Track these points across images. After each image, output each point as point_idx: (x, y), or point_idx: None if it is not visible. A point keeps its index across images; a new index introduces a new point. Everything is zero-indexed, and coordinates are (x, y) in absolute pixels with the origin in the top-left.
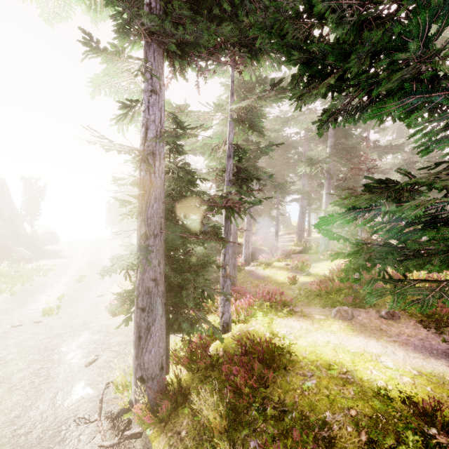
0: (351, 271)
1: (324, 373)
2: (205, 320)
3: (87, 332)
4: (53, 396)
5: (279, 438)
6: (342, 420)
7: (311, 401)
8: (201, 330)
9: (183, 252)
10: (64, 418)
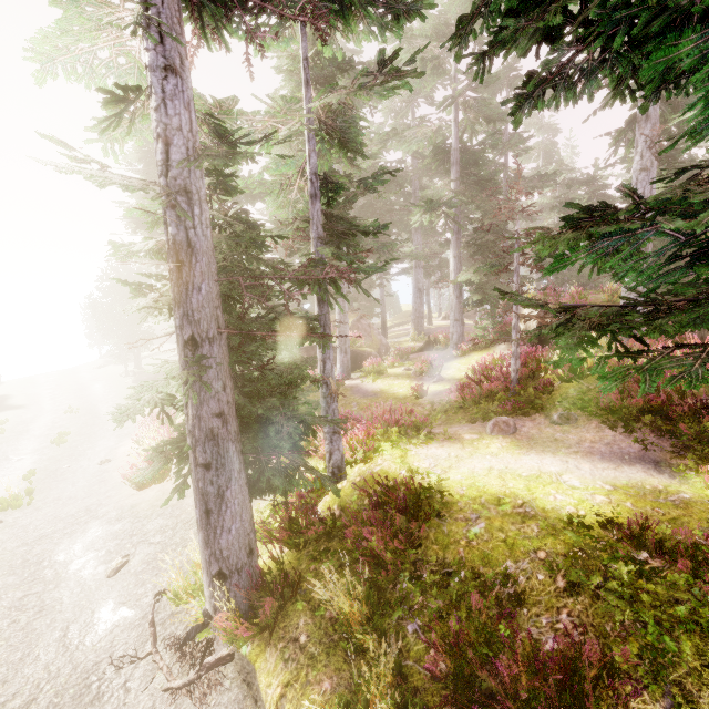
0: (573, 347)
1: (494, 511)
2: (307, 467)
3: (97, 522)
4: (61, 634)
5: (447, 611)
6: (529, 568)
7: (485, 552)
8: (304, 484)
9: (257, 366)
10: (92, 664)
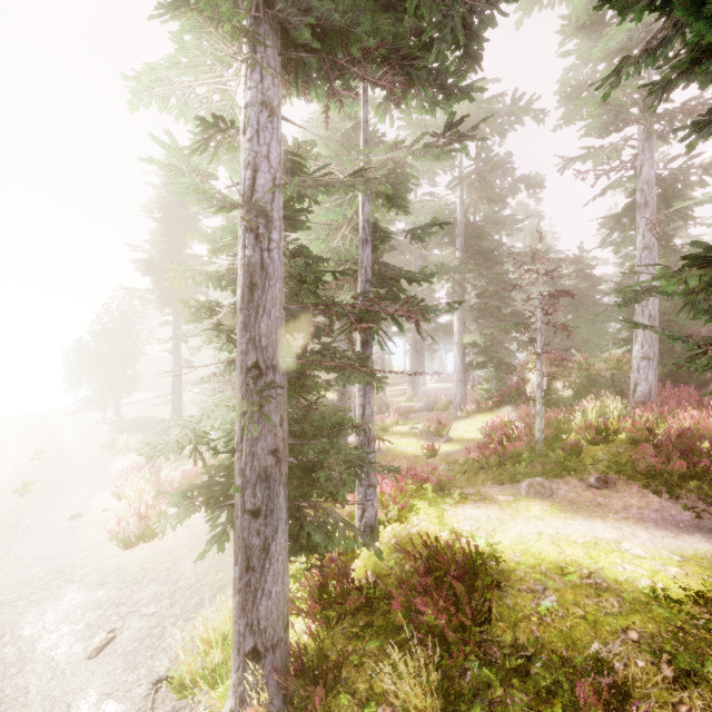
0: None
1: (560, 582)
2: (346, 523)
3: (73, 587)
4: None
5: (535, 707)
6: (623, 651)
7: (566, 631)
8: (346, 543)
9: (303, 404)
10: None
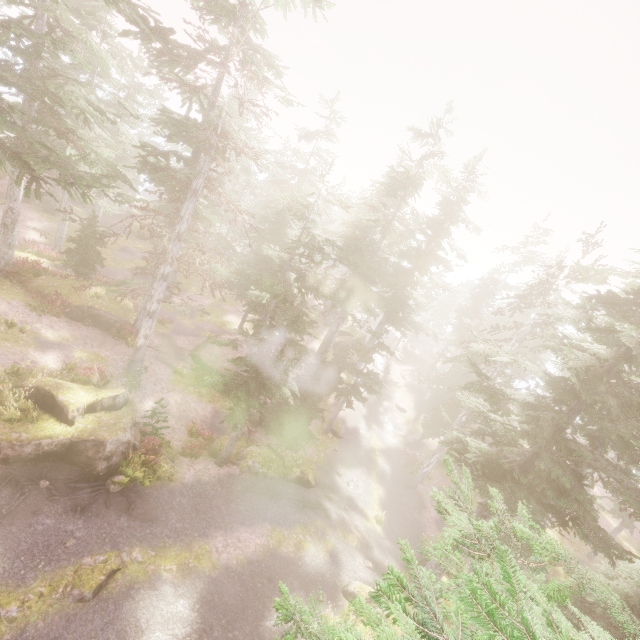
0: None
1: None
2: None
3: None
4: None
5: None
6: None
7: None
8: None
9: None
10: None
